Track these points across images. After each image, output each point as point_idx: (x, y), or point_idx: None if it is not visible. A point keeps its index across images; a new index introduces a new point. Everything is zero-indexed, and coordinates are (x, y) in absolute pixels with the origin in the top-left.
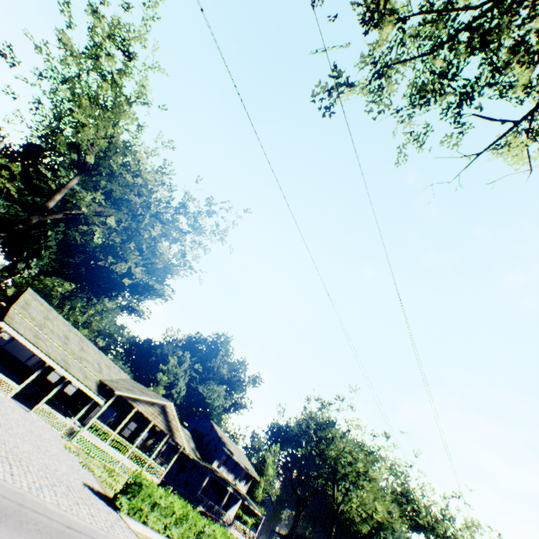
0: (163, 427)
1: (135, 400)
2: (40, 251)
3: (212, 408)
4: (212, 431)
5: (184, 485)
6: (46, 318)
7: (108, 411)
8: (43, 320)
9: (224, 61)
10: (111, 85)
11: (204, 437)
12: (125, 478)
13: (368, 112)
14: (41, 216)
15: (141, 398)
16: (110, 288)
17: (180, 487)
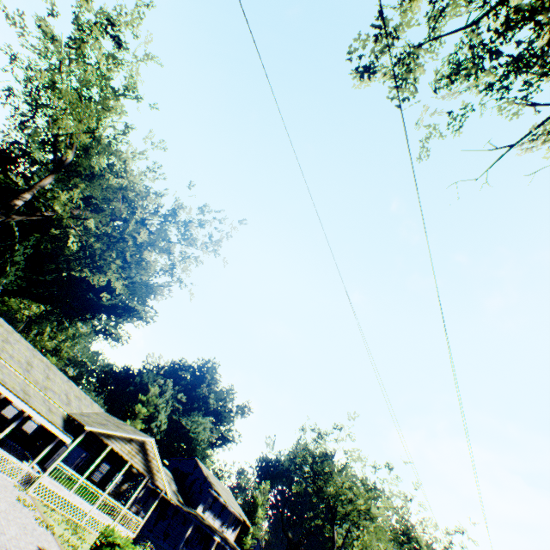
0: (142, 468)
1: (109, 437)
2: (5, 267)
3: (197, 442)
4: (197, 470)
5: (163, 537)
6: (5, 341)
7: (75, 451)
8: (1, 343)
9: (242, 8)
10: (97, 75)
11: (187, 477)
12: (92, 535)
13: (391, 99)
14: (4, 215)
15: (117, 434)
16: (85, 310)
17: (159, 539)
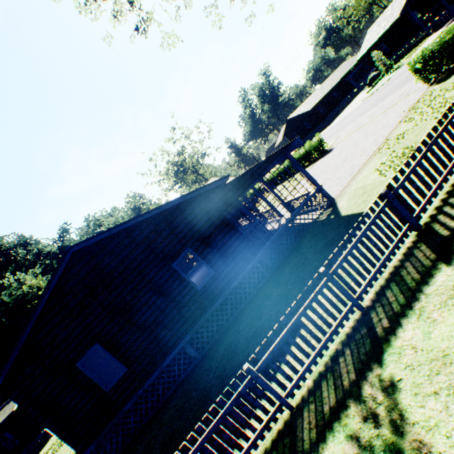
0: None
1: None
2: None
3: None
4: None
5: None
6: None
7: None
8: None
9: None
10: None
11: None
12: None
13: None
14: None
15: None
16: None
17: None
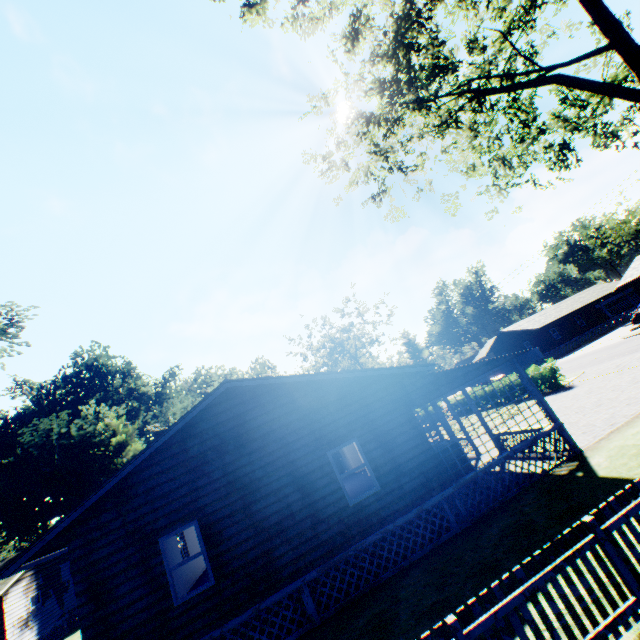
0: None
1: None
2: None
3: None
4: None
5: None
6: None
7: None
8: None
9: None
10: None
11: None
12: None
13: None
14: None
15: None
16: None
17: None
